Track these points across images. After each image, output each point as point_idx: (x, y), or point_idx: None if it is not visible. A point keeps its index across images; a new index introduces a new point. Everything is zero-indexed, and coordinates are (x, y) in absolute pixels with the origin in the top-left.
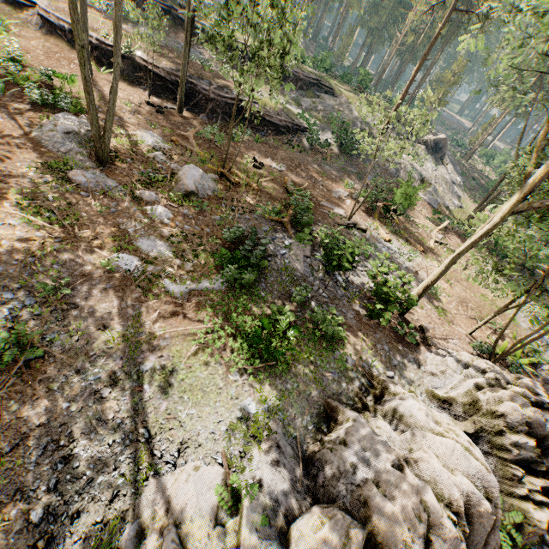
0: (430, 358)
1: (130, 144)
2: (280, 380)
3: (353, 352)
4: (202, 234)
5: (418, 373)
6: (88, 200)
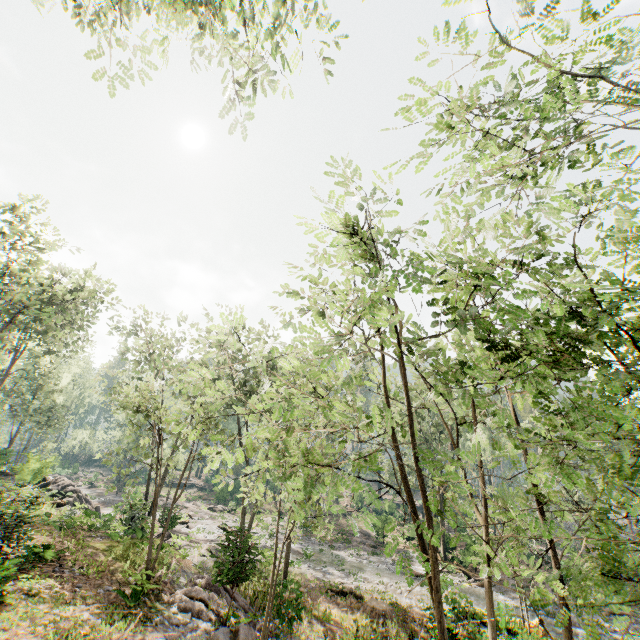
0: None
1: None
2: None
3: None
4: None
5: None
6: None
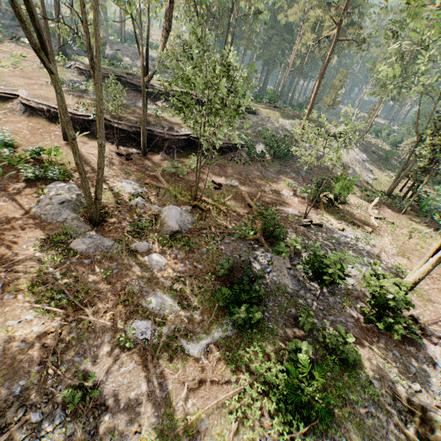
0: (437, 353)
1: (114, 196)
2: (328, 438)
3: (372, 369)
4: (196, 273)
5: (436, 375)
6: (92, 267)
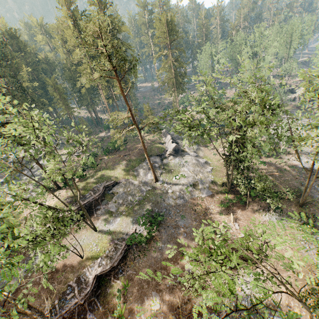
0: None
1: None
2: None
3: None
4: None
5: None
6: None
